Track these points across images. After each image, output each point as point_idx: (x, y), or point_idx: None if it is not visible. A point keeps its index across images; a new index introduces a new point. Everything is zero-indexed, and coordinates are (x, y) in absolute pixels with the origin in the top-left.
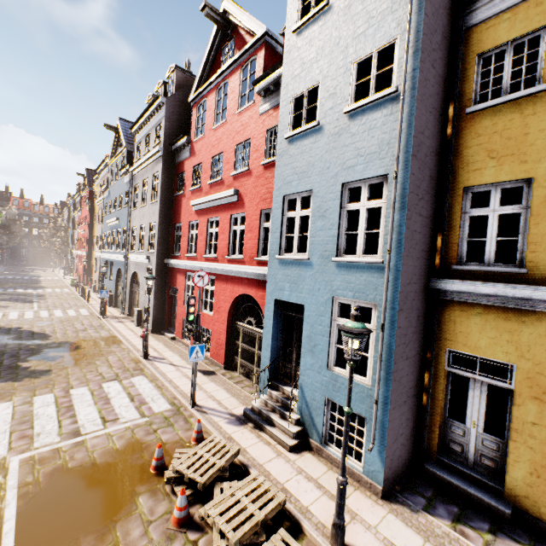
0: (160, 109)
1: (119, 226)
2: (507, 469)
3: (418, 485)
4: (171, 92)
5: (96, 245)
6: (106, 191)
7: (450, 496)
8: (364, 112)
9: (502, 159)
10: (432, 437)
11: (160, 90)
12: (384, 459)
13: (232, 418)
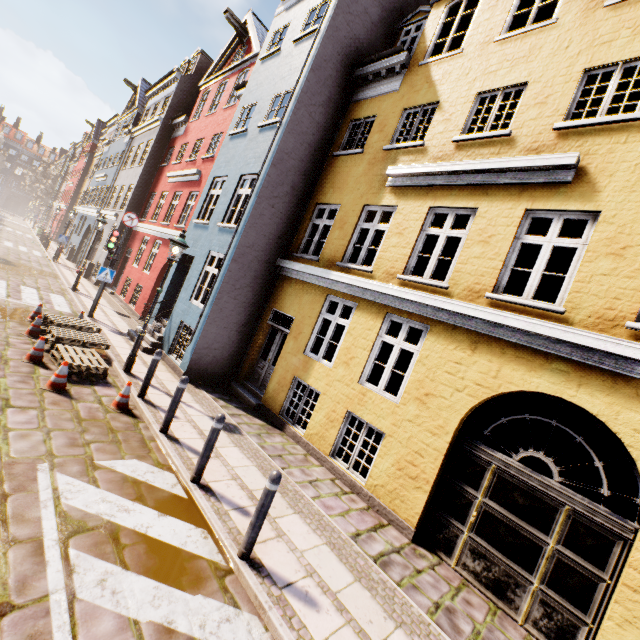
0: (174, 83)
1: (105, 183)
2: (269, 383)
3: (217, 388)
4: (191, 72)
5: (80, 201)
6: (107, 147)
7: (232, 396)
8: (266, 130)
9: (335, 190)
10: (245, 368)
11: (184, 66)
12: (192, 354)
13: (116, 331)
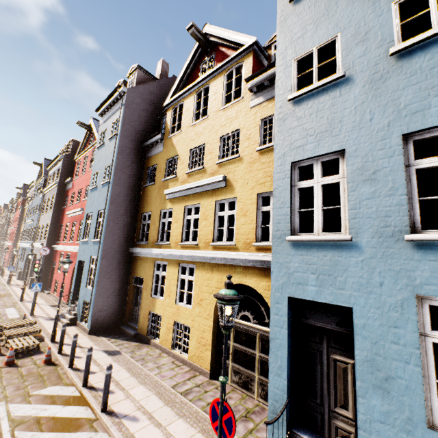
0: (61, 161)
1: (33, 225)
2: (139, 319)
3: (112, 332)
4: (69, 152)
5: (21, 237)
6: (31, 201)
7: (121, 334)
8: (105, 185)
9: (148, 204)
10: (127, 314)
11: (65, 148)
12: (92, 317)
13: (49, 318)
